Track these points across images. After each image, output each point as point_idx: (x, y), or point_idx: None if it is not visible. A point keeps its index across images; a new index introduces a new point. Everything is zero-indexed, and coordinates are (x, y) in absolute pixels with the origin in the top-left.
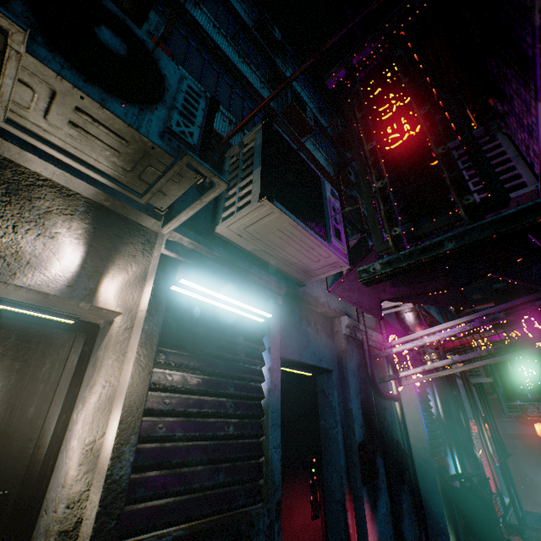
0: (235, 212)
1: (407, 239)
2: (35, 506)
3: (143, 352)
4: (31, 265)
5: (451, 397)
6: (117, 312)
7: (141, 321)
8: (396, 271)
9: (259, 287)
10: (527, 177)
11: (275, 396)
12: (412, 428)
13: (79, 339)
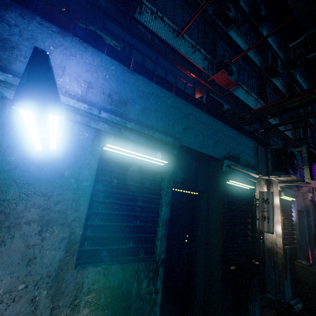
0: None
1: None
2: (263, 238)
3: (280, 214)
4: None
5: None
6: None
7: (278, 207)
8: None
9: (292, 191)
10: None
11: (297, 221)
12: None
13: None
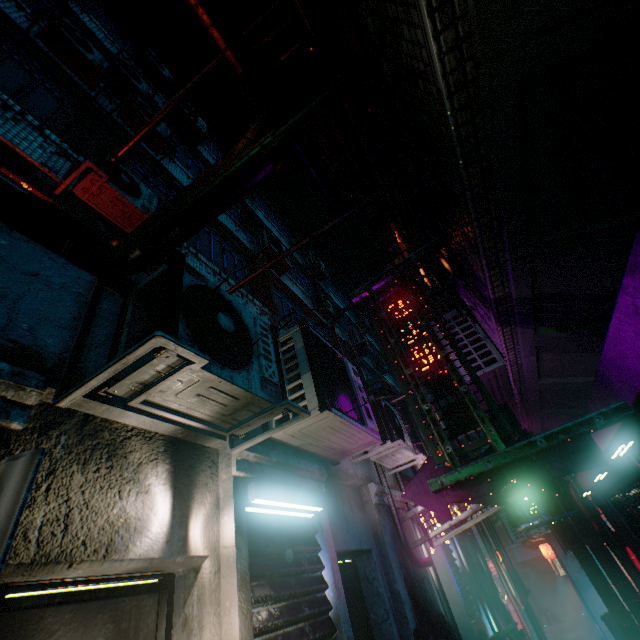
0: (291, 417)
1: (457, 455)
2: None
3: (242, 595)
4: (138, 531)
5: (468, 540)
6: (205, 555)
7: (232, 560)
8: (457, 483)
9: (306, 480)
10: (495, 353)
11: (342, 602)
12: (445, 591)
13: (162, 599)
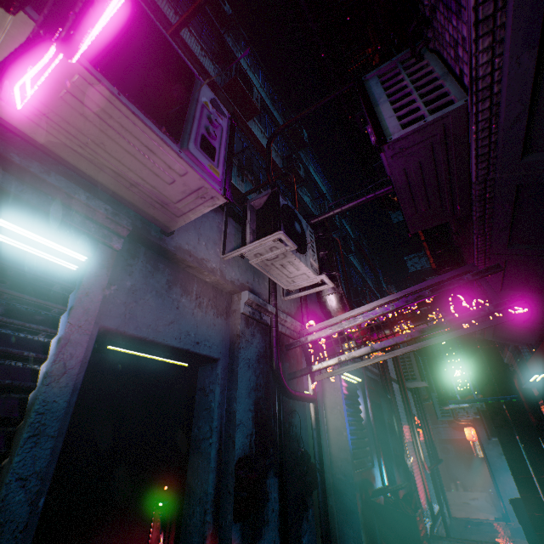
0: None
1: None
2: None
3: None
4: None
5: (385, 401)
6: None
7: None
8: None
9: (68, 212)
10: (455, 93)
11: (60, 385)
12: (334, 435)
13: None
